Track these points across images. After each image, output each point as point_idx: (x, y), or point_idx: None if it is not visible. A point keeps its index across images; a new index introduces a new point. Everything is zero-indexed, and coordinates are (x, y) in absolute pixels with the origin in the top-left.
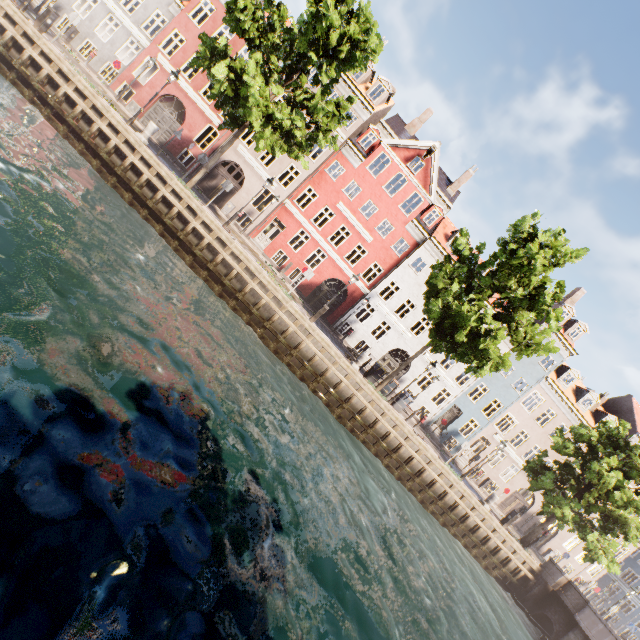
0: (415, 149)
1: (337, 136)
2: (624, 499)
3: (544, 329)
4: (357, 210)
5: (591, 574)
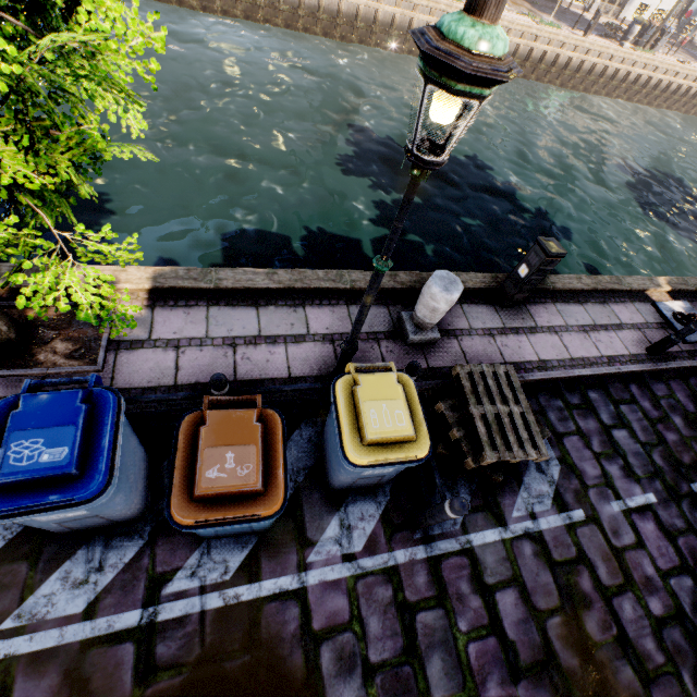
0: None
1: None
2: None
3: None
4: None
5: None
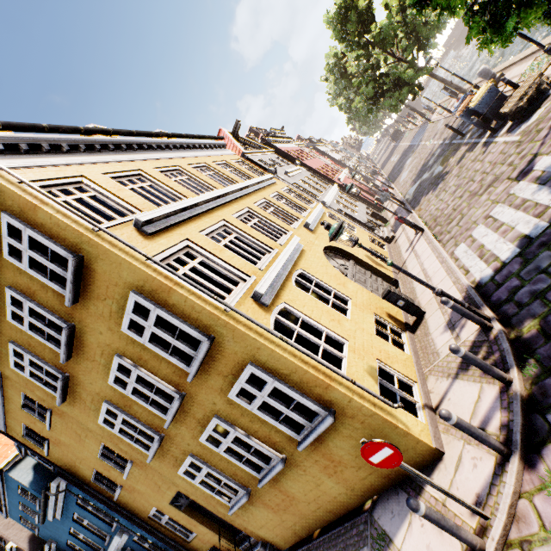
0: None
1: None
2: None
3: None
4: None
5: None
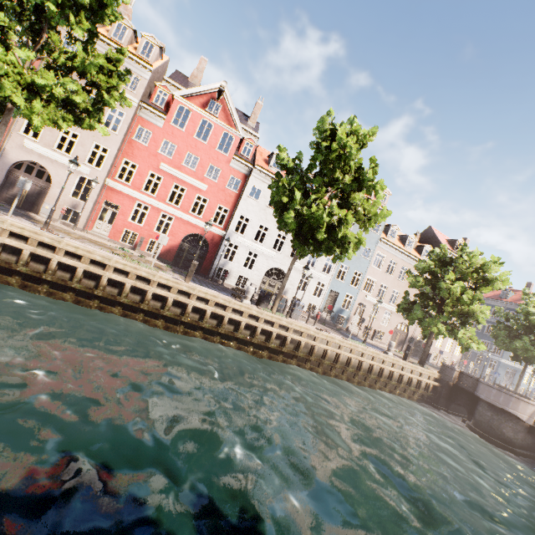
0: (207, 94)
1: (124, 91)
2: (470, 298)
3: (374, 201)
4: (181, 165)
5: (457, 354)
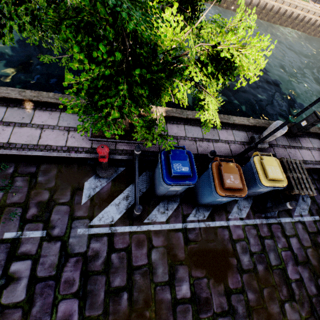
0: None
1: None
2: None
3: None
4: None
5: None
